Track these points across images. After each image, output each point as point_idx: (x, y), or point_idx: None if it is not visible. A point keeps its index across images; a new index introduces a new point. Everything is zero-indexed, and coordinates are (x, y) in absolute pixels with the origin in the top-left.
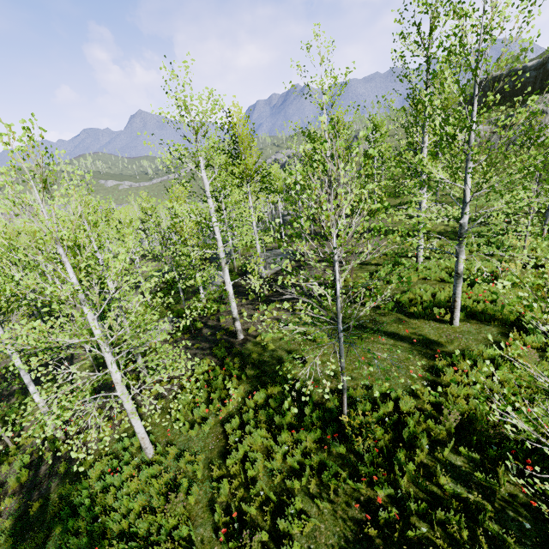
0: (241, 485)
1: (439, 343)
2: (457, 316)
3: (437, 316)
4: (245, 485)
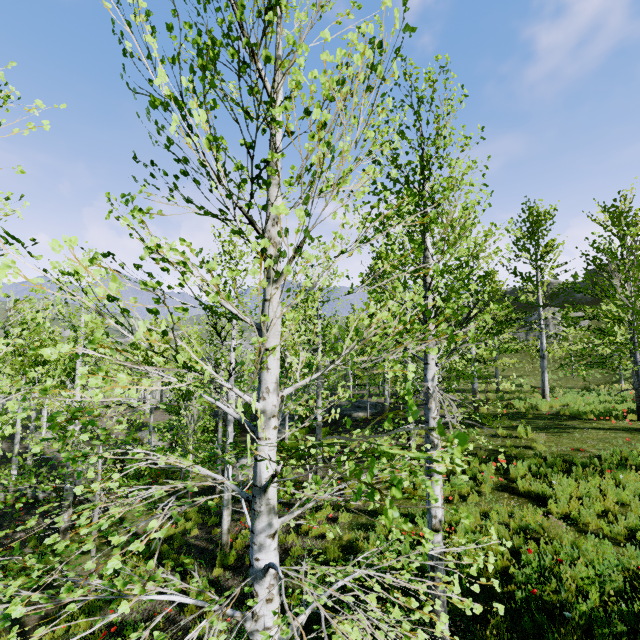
0: (598, 516)
1: None
2: None
3: (625, 413)
4: (604, 515)
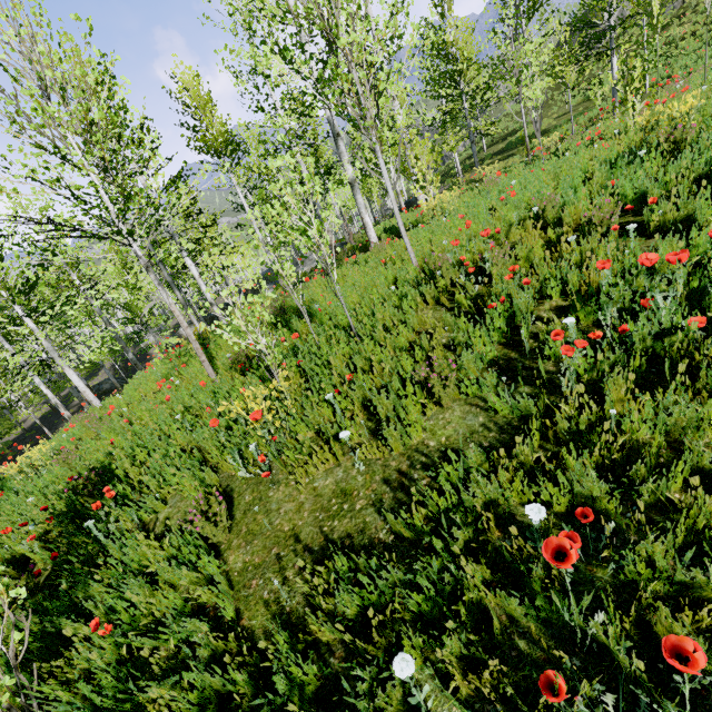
0: None
1: None
2: (372, 237)
3: (360, 244)
4: None
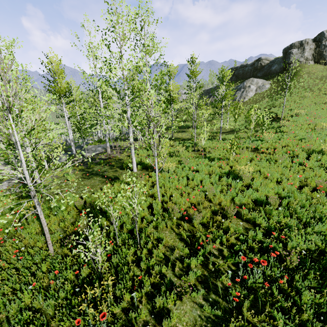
0: None
1: (119, 178)
2: (134, 167)
3: (128, 167)
4: None
